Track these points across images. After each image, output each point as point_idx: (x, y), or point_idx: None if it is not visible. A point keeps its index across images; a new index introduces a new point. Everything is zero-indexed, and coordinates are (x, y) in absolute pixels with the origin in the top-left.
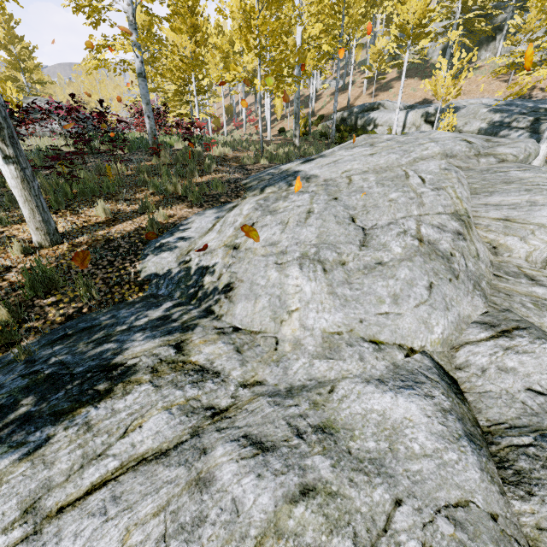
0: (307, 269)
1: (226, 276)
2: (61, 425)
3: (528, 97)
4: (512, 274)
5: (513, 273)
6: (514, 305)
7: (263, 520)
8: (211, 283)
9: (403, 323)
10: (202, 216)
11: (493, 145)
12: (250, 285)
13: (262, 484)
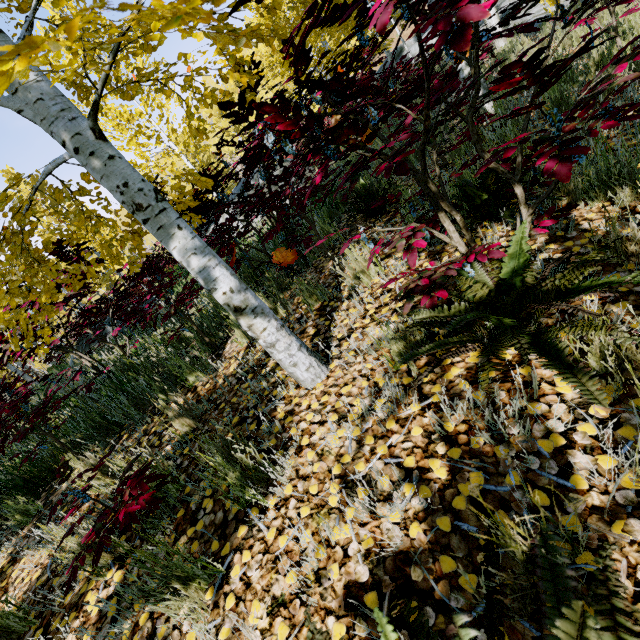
0: None
1: None
2: None
3: None
4: None
5: None
6: None
7: None
8: None
9: None
10: None
11: None
12: None
13: None
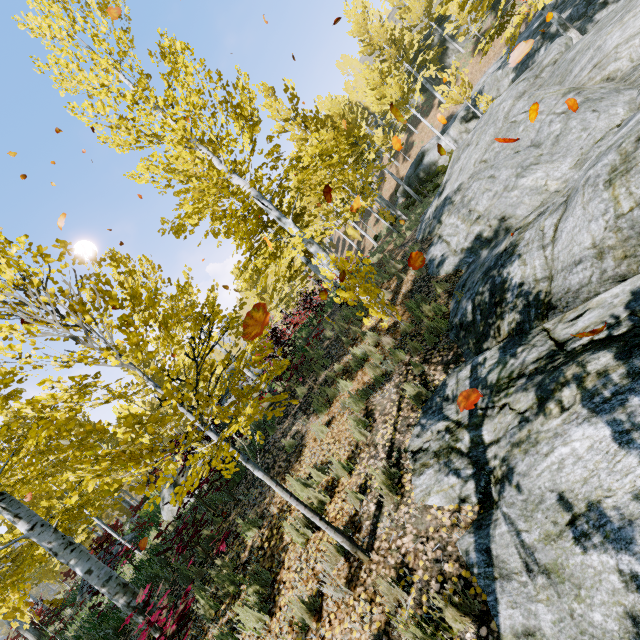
0: (527, 174)
1: (493, 221)
2: (516, 253)
3: (516, 36)
4: (632, 72)
5: (632, 71)
6: None
7: (615, 155)
8: (489, 231)
9: (600, 126)
10: (432, 251)
11: (538, 67)
12: (510, 206)
13: (604, 159)
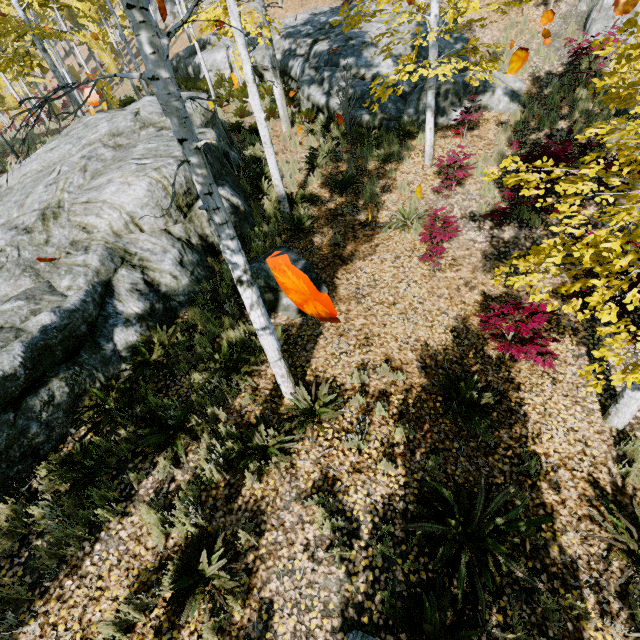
0: None
1: None
2: None
3: (350, 0)
4: (79, 249)
5: (80, 248)
6: (53, 276)
7: None
8: None
9: None
10: None
11: None
12: None
13: None
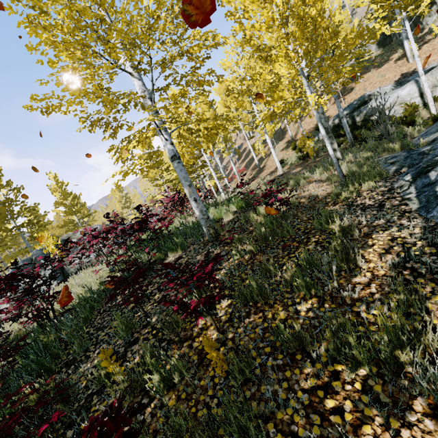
0: None
1: None
2: None
3: None
4: None
5: None
6: None
7: None
8: None
9: None
10: None
11: None
12: None
13: None
